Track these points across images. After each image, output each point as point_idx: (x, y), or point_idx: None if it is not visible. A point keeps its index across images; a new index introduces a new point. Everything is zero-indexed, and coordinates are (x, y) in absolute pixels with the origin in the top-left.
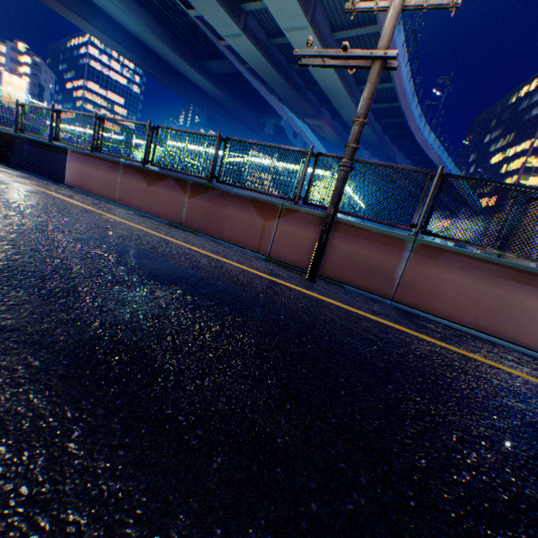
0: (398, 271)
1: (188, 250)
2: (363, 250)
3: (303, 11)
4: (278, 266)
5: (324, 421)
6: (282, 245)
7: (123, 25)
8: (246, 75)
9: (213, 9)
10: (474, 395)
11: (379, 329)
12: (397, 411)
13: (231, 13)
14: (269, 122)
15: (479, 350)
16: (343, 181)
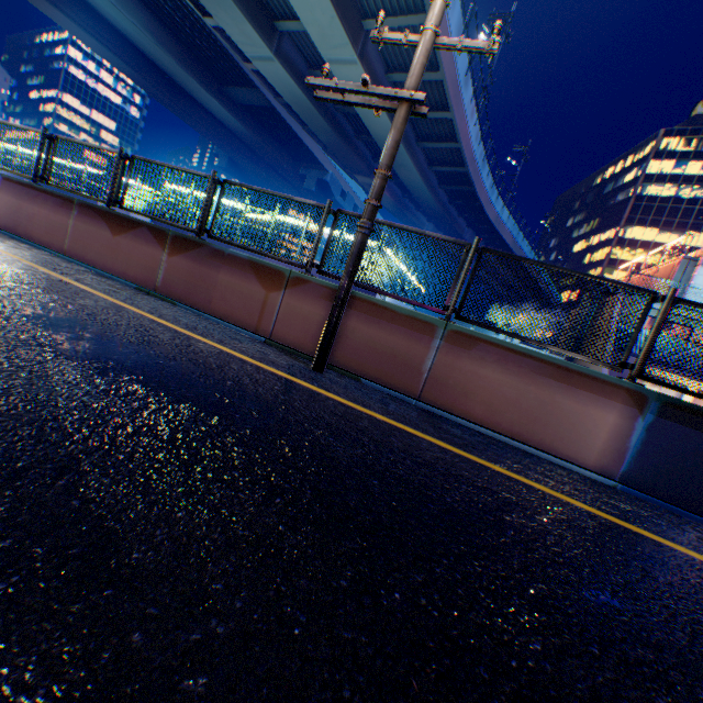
0: (426, 363)
1: (149, 321)
2: (387, 335)
3: (350, 41)
4: (280, 351)
5: (225, 534)
6: (287, 324)
7: (114, 23)
8: (282, 111)
9: (236, 21)
10: (467, 509)
11: (382, 430)
12: (346, 524)
13: (261, 29)
14: (310, 174)
15: (505, 461)
16: (360, 245)
